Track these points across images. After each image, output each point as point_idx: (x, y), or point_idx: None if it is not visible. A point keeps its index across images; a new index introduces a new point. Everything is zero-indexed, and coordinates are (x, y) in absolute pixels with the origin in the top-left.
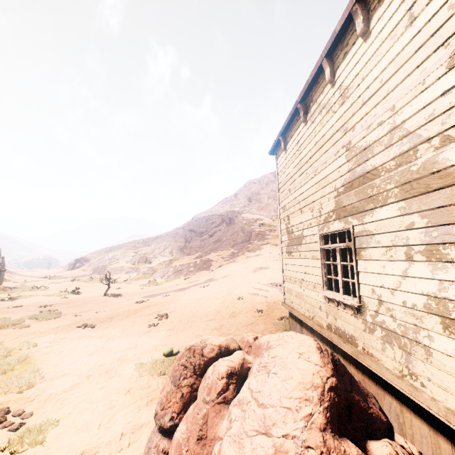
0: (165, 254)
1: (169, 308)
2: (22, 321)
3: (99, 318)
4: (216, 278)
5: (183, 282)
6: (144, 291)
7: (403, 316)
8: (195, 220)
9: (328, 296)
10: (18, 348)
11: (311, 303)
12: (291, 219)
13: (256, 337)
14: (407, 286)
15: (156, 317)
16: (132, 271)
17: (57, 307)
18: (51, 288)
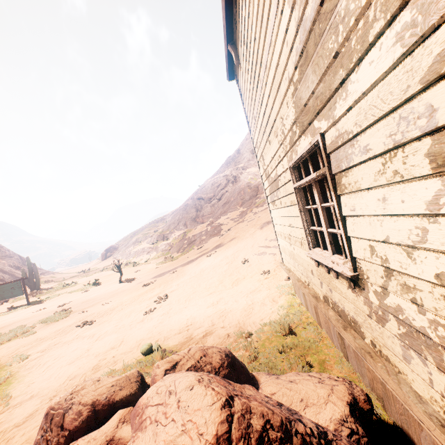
0: (179, 227)
1: (171, 287)
2: (32, 328)
3: (102, 311)
4: (223, 243)
5: (194, 253)
6: (158, 270)
7: (441, 306)
8: (202, 187)
9: (314, 258)
10: (10, 363)
11: (303, 266)
12: (265, 157)
13: (174, 364)
14: (444, 238)
15: (154, 301)
16: (152, 251)
17: (73, 304)
18: (80, 283)
